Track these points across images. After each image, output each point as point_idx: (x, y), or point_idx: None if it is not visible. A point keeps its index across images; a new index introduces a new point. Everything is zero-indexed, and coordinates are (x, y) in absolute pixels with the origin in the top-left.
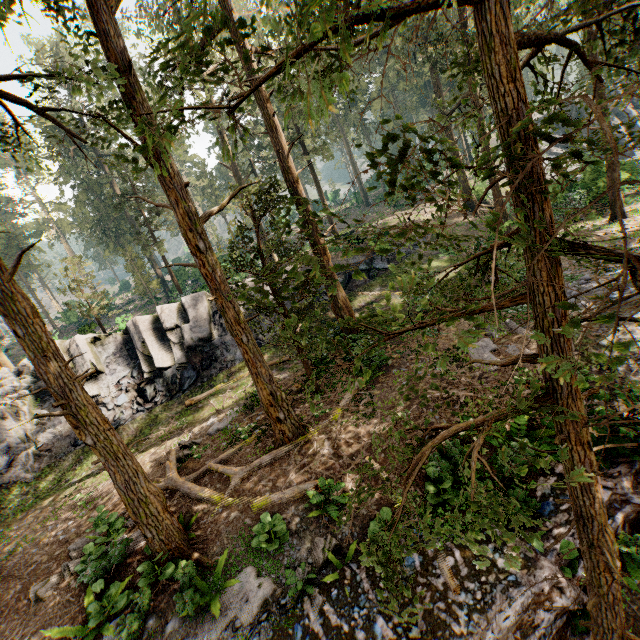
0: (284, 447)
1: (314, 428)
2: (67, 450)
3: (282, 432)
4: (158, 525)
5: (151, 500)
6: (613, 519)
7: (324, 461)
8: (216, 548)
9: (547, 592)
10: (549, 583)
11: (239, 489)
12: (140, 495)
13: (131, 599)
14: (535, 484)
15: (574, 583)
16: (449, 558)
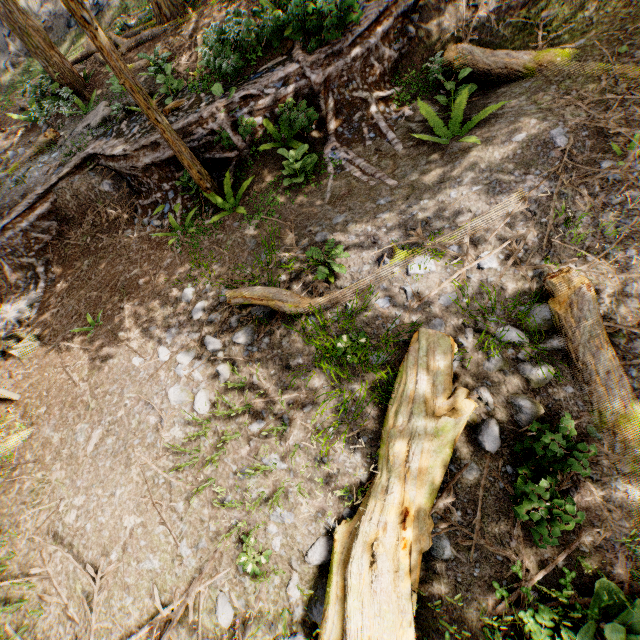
0: (163, 27)
1: (193, 13)
2: (64, 31)
3: (158, 8)
4: (48, 60)
5: (32, 34)
6: (287, 88)
7: (181, 42)
8: (98, 93)
9: (206, 118)
10: (208, 112)
11: (125, 58)
12: (20, 25)
13: (41, 103)
14: (271, 61)
15: (231, 120)
16: (186, 102)
